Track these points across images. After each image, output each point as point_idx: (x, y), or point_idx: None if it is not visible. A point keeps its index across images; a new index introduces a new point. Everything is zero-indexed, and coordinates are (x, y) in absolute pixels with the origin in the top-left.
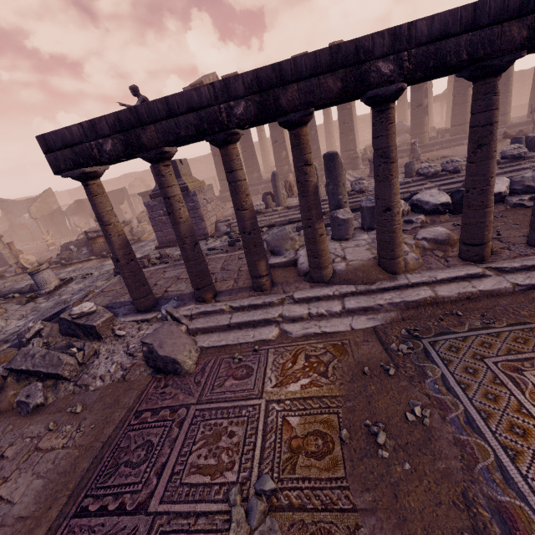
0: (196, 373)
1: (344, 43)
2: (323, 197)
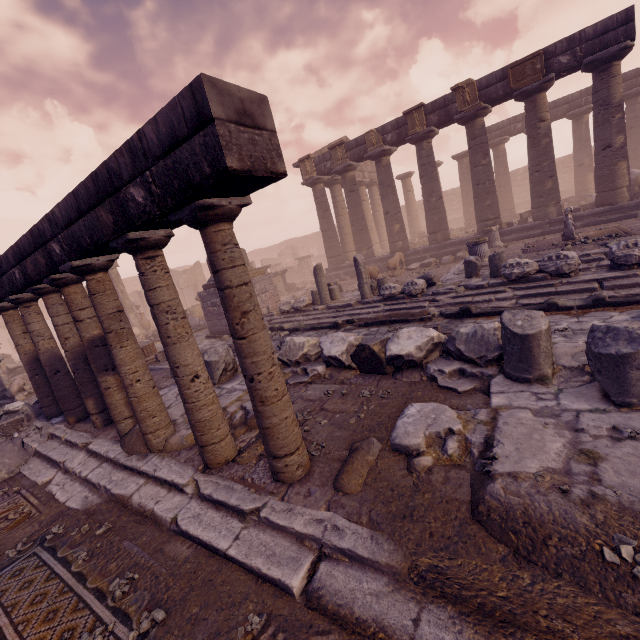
0: None
1: (33, 227)
2: (370, 298)
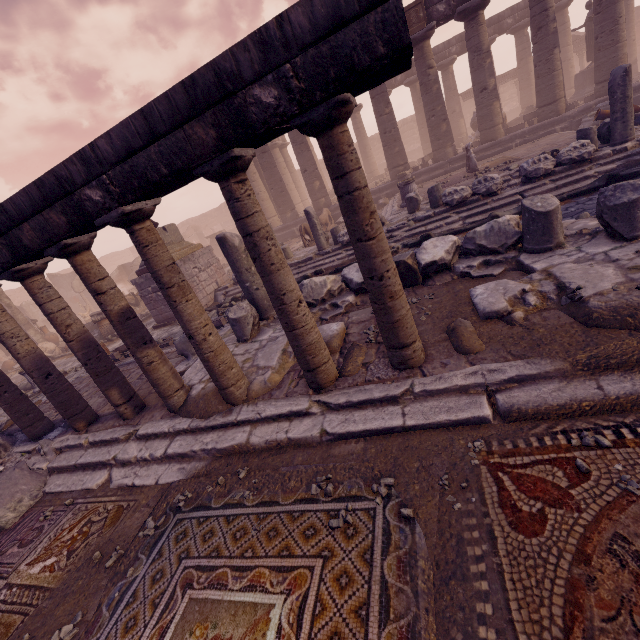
0: (9, 530)
1: (44, 176)
2: (328, 248)
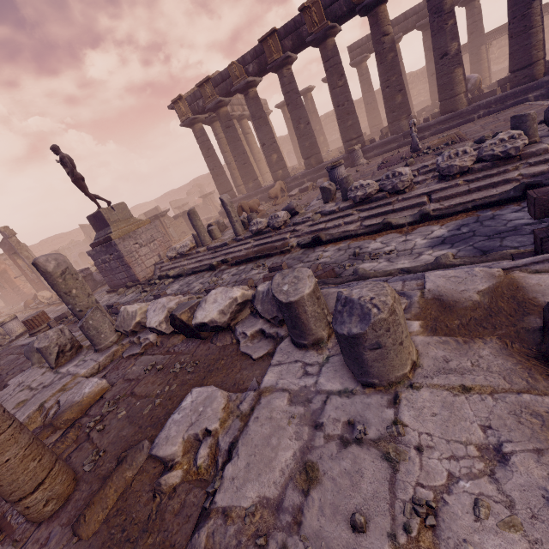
0: None
1: None
2: (243, 235)
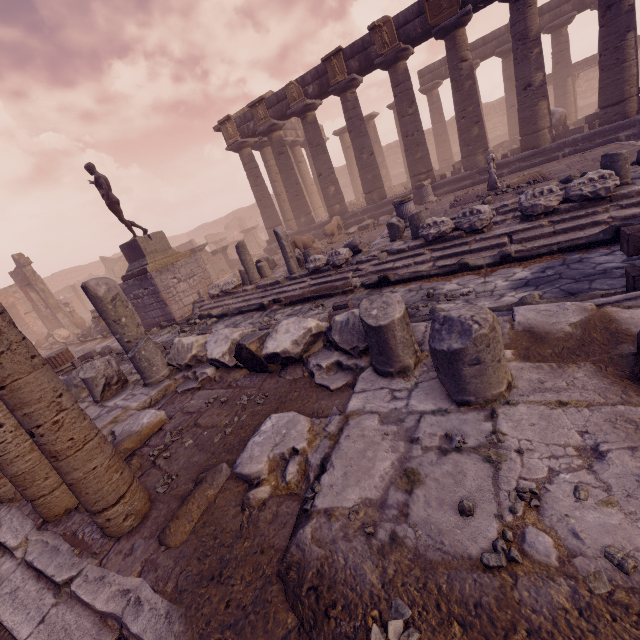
0: None
1: None
2: (298, 272)
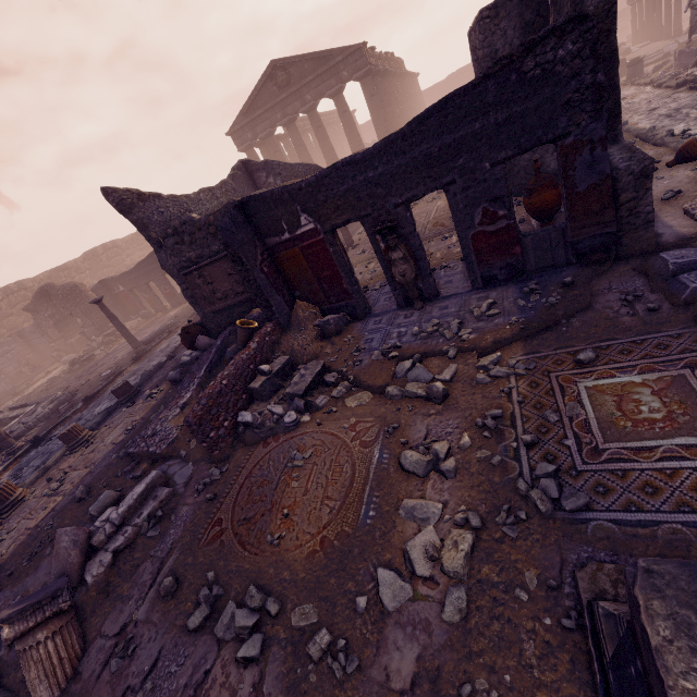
0: None
1: None
2: None
